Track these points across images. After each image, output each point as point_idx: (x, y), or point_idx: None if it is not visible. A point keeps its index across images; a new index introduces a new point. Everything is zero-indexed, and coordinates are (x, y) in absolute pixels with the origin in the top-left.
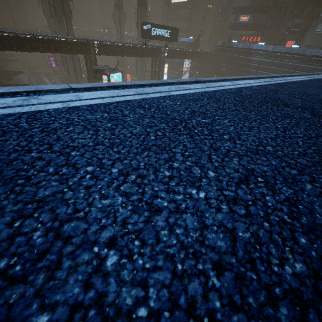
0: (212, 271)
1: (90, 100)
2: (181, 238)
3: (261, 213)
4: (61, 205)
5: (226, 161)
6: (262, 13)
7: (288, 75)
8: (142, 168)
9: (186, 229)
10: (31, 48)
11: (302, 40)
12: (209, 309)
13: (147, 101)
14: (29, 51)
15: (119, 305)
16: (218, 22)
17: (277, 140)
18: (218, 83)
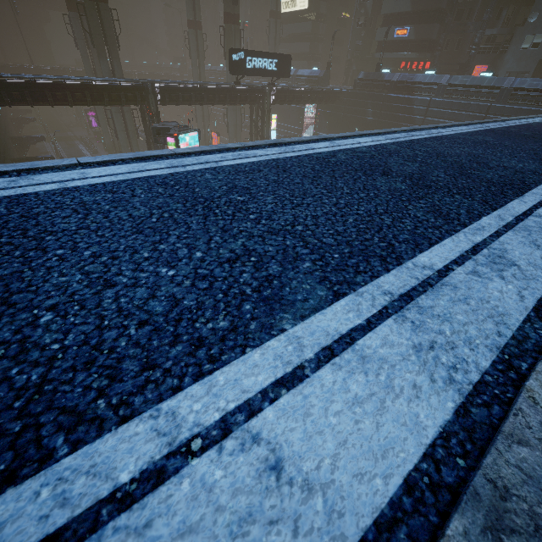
0: (135, 326)
1: (98, 178)
2: (122, 305)
3: (224, 287)
4: (17, 281)
5: (228, 242)
6: (431, 23)
7: (444, 125)
8: (119, 251)
9: (132, 298)
10: (54, 100)
11: (500, 63)
12: (114, 346)
13: (177, 176)
14: (52, 104)
15: (39, 342)
16: (359, 41)
17: (321, 218)
18: (308, 145)
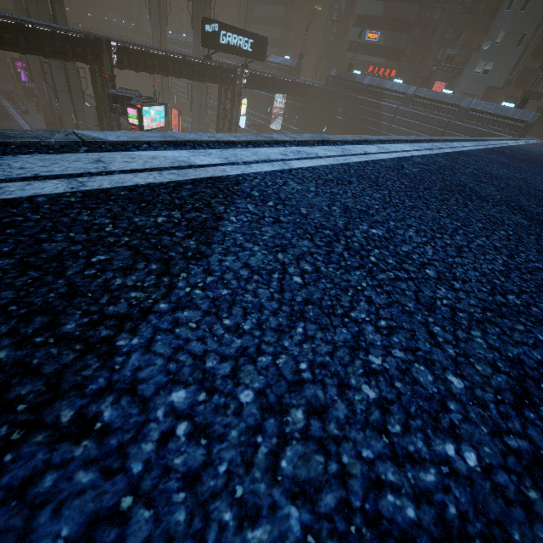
0: None
1: (132, 174)
2: None
3: None
4: None
5: (464, 341)
6: (400, 32)
7: (451, 139)
8: (308, 382)
9: None
10: None
11: (456, 83)
12: None
13: (252, 181)
14: None
15: None
16: (331, 37)
17: (513, 277)
18: (360, 148)
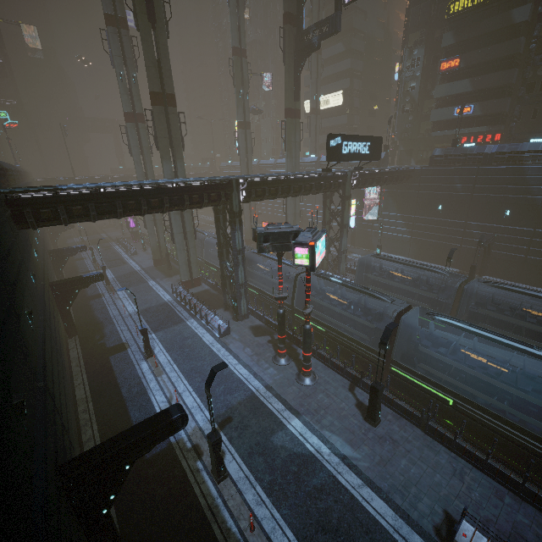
0: None
1: None
2: None
3: None
4: None
5: None
6: (501, 98)
7: None
8: None
9: None
10: (124, 210)
11: None
12: None
13: None
14: (121, 216)
15: None
16: (407, 124)
17: None
18: None
